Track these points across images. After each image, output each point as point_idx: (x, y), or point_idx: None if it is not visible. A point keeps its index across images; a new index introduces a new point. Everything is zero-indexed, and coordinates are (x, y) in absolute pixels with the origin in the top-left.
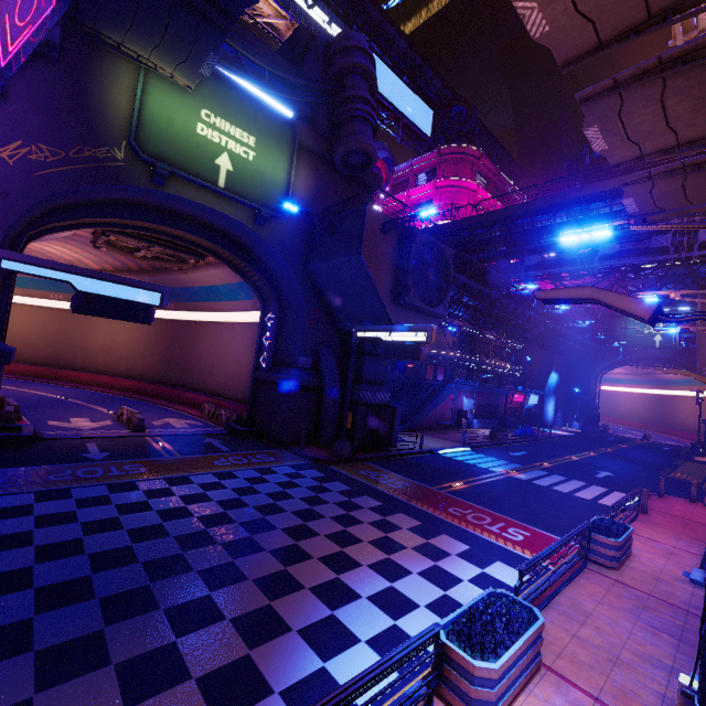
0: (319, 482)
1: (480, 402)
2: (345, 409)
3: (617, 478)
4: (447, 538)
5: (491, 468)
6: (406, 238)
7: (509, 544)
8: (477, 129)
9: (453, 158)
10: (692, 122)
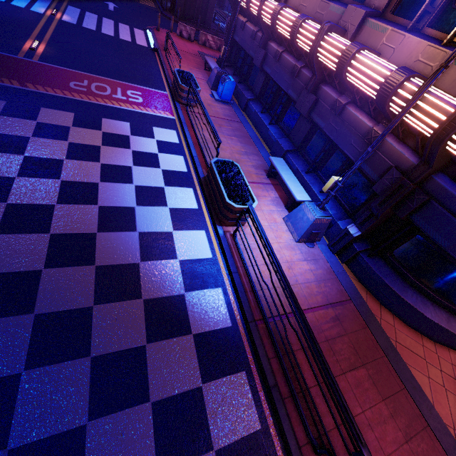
0: None
1: None
2: None
3: (122, 10)
4: (110, 122)
5: (31, 8)
6: None
7: (142, 108)
8: None
9: None
10: None
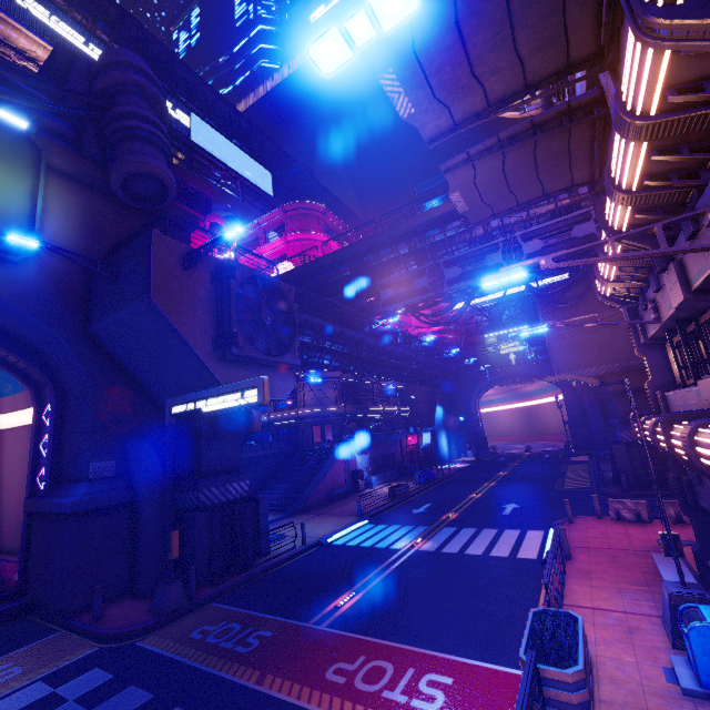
0: (87, 707)
1: (375, 455)
2: (167, 529)
3: (523, 509)
4: None
5: (393, 545)
6: (223, 274)
7: None
8: (316, 187)
9: (299, 213)
10: (496, 68)
